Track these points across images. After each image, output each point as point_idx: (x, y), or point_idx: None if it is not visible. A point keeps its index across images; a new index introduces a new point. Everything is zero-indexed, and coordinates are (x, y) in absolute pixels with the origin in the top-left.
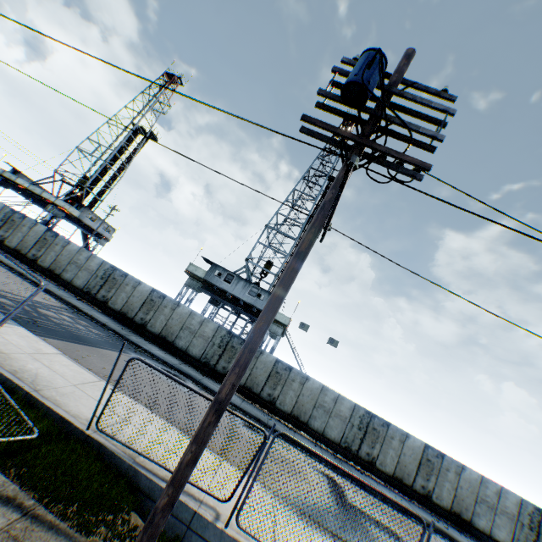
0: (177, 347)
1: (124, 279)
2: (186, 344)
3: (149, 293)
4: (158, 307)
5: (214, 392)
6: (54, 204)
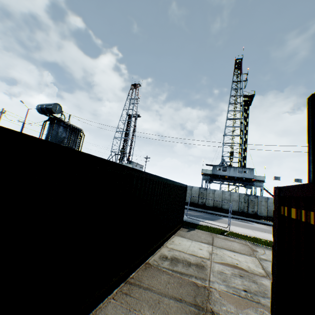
0: (224, 209)
1: None
2: (228, 206)
3: (198, 190)
4: (206, 195)
5: (262, 223)
6: None
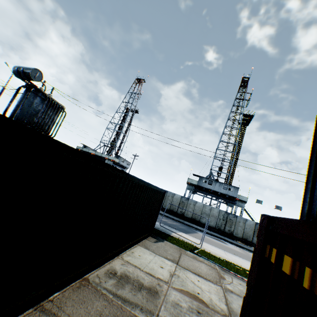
0: (202, 223)
1: (166, 194)
2: (206, 221)
3: (180, 198)
4: (187, 205)
5: (236, 244)
6: (108, 159)
